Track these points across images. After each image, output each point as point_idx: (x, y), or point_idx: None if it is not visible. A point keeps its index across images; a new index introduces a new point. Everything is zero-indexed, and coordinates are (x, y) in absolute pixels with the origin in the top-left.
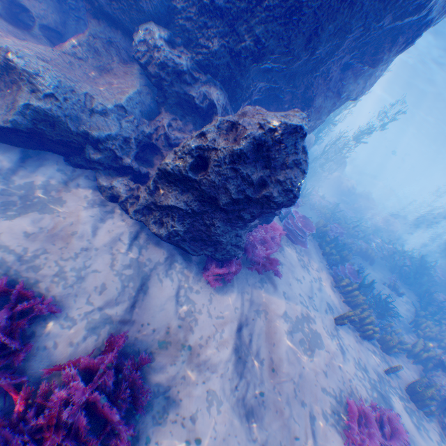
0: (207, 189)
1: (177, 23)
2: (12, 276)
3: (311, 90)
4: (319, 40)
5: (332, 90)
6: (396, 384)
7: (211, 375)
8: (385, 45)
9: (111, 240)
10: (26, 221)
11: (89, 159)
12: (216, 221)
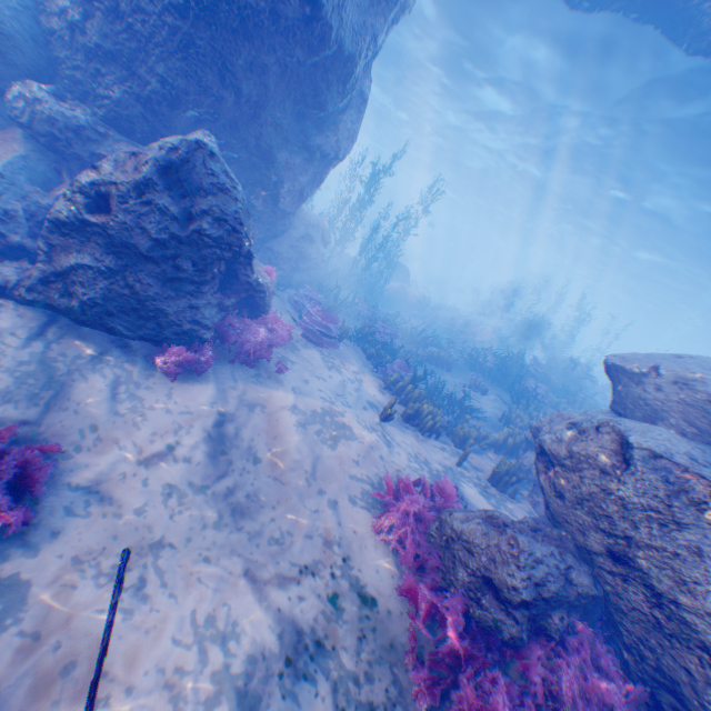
0: (118, 233)
1: (66, 76)
2: None
3: (266, 142)
4: (236, 77)
5: (296, 143)
6: (474, 474)
7: (171, 471)
8: (319, 83)
9: None
10: None
11: None
12: (147, 278)
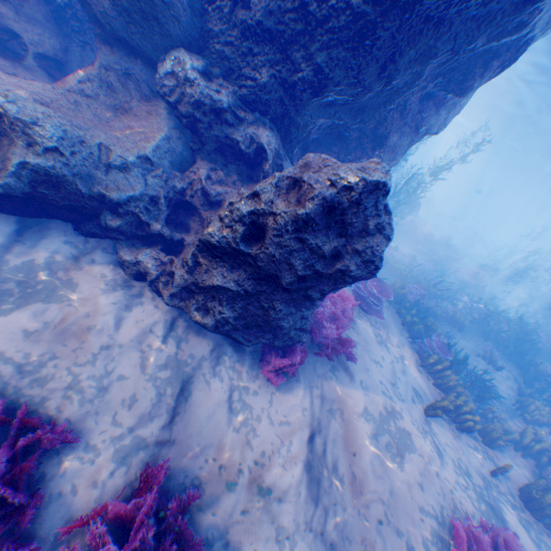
0: (264, 264)
1: (213, 49)
2: (10, 395)
3: (385, 126)
4: (396, 67)
5: (409, 124)
6: (506, 488)
7: (279, 506)
8: (476, 70)
9: (140, 332)
10: (27, 315)
11: (106, 227)
12: (276, 302)
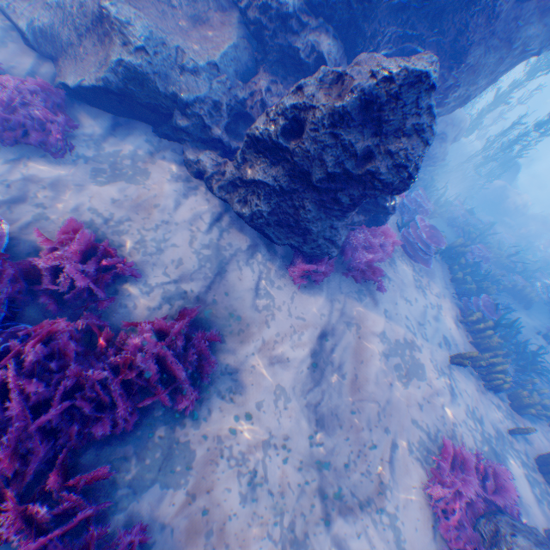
0: (299, 160)
1: None
2: (99, 236)
3: (466, 36)
4: None
5: (501, 37)
6: (522, 449)
7: (282, 373)
8: None
9: (193, 218)
10: (114, 189)
11: (176, 128)
12: (307, 203)
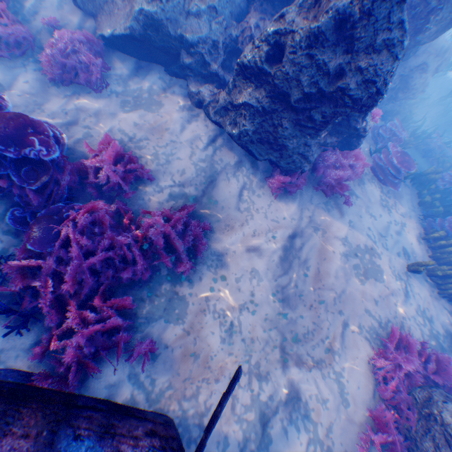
0: (278, 82)
1: None
2: (126, 150)
3: None
4: None
5: None
6: None
7: (257, 260)
8: None
9: (193, 138)
10: (136, 116)
11: (182, 66)
12: (284, 122)
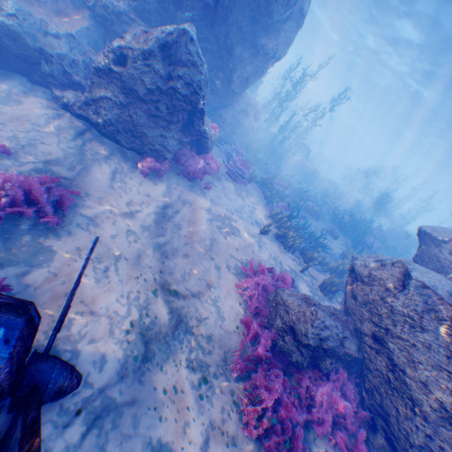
0: (128, 81)
1: None
2: None
3: (229, 38)
4: None
5: (249, 42)
6: (309, 280)
7: (133, 223)
8: None
9: (60, 130)
10: None
11: (45, 75)
12: (140, 113)
